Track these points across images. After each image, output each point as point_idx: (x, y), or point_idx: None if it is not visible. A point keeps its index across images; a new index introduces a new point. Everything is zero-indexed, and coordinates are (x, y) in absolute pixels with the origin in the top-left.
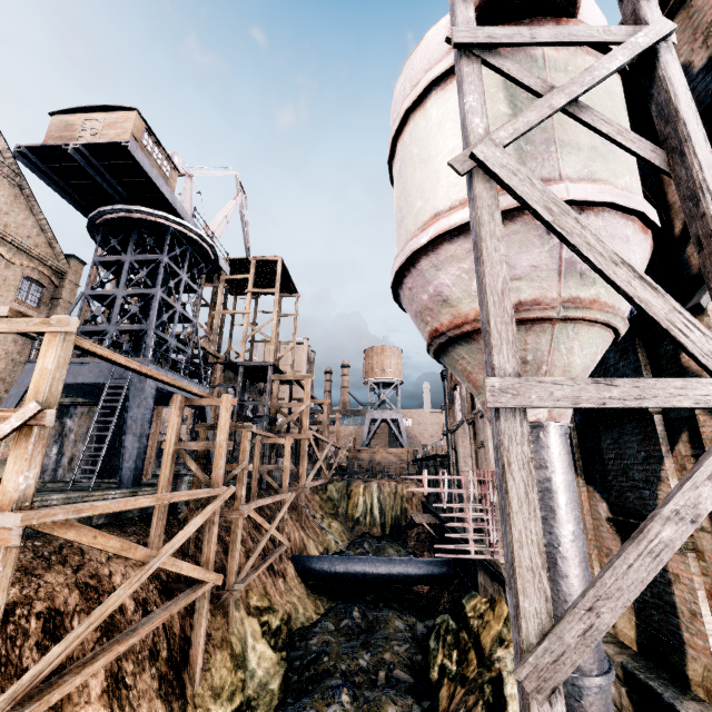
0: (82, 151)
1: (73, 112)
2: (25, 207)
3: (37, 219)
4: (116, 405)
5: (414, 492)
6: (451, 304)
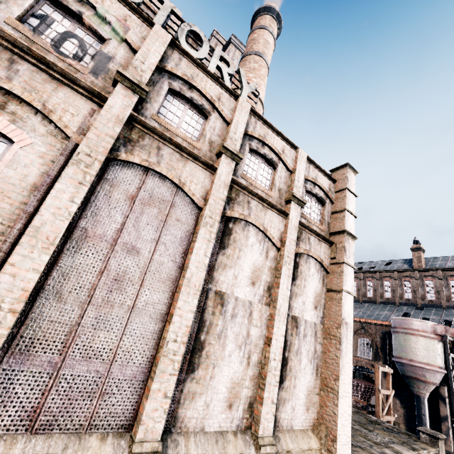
0: None
1: None
2: None
3: None
4: None
5: None
6: (425, 377)
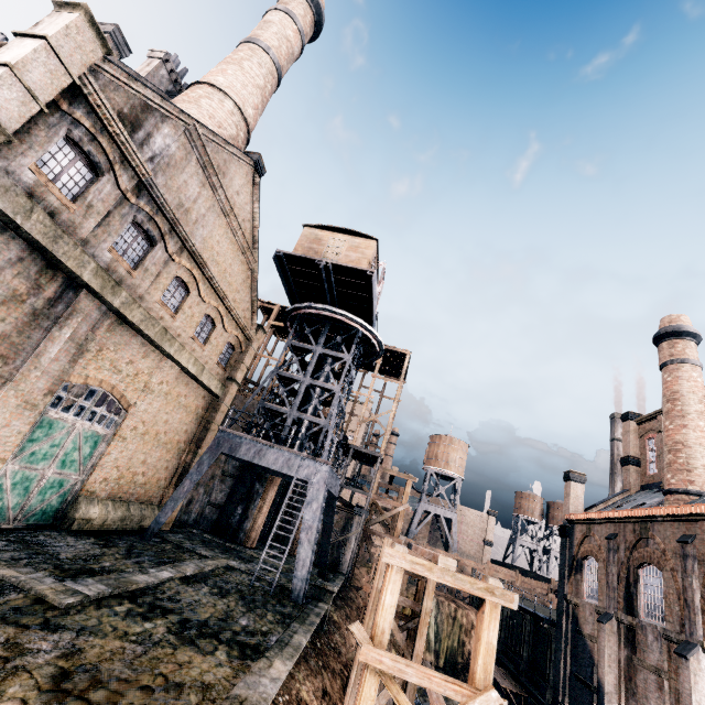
0: (329, 268)
1: (321, 228)
2: (249, 286)
3: (252, 296)
4: (299, 506)
5: (474, 623)
6: None
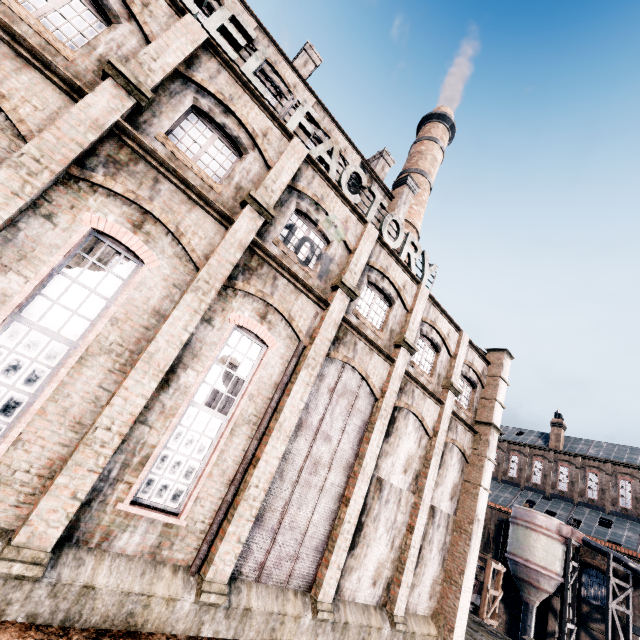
0: None
1: None
2: None
3: None
4: None
5: None
6: (539, 583)
